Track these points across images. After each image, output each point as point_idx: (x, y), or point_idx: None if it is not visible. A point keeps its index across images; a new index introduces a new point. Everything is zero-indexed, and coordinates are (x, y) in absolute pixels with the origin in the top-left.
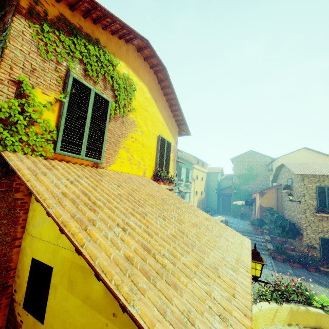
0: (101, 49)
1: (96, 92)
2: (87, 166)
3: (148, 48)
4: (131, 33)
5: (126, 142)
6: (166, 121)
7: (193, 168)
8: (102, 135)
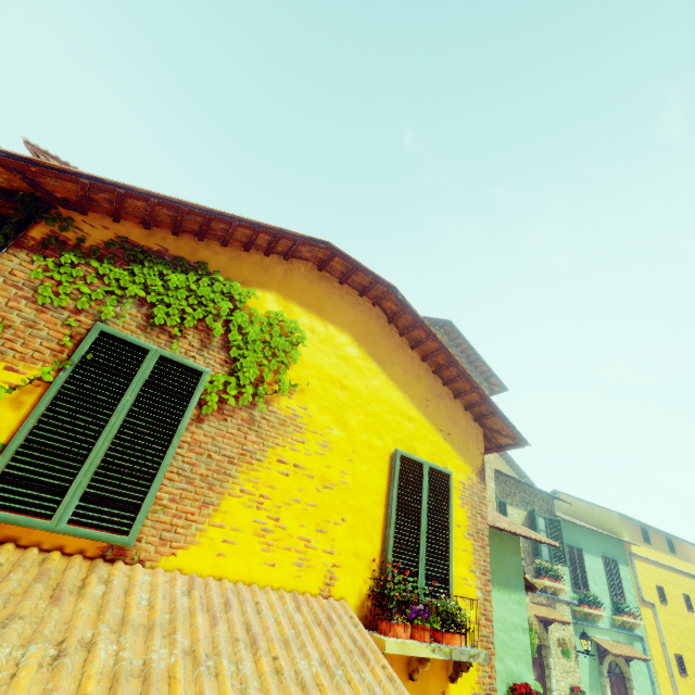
0: (208, 276)
1: (164, 355)
2: (75, 555)
3: (335, 255)
4: (278, 236)
5: (257, 476)
6: (427, 410)
7: (629, 557)
8: (155, 458)
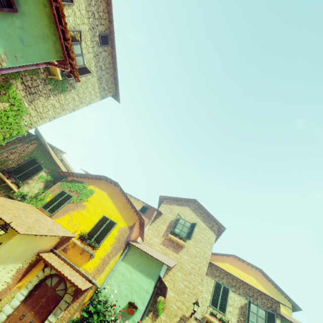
0: (82, 183)
1: (69, 194)
2: (46, 215)
3: (106, 178)
4: (94, 176)
5: (73, 213)
6: (120, 210)
7: None
8: (60, 206)
